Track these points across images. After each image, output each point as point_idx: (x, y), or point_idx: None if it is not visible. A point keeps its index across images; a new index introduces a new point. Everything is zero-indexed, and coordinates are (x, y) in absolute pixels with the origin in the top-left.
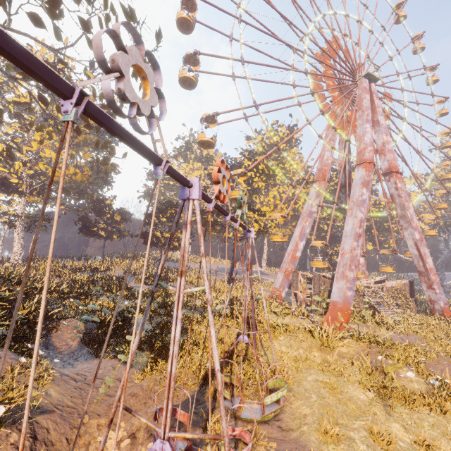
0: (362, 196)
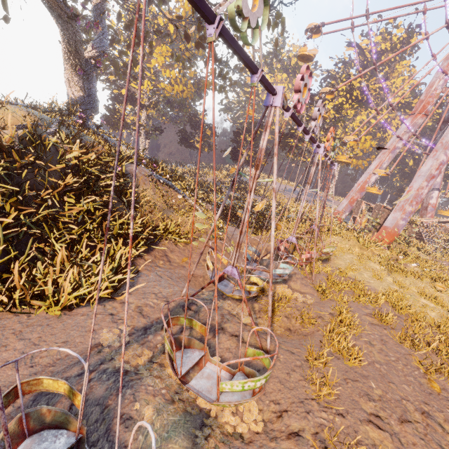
0: None
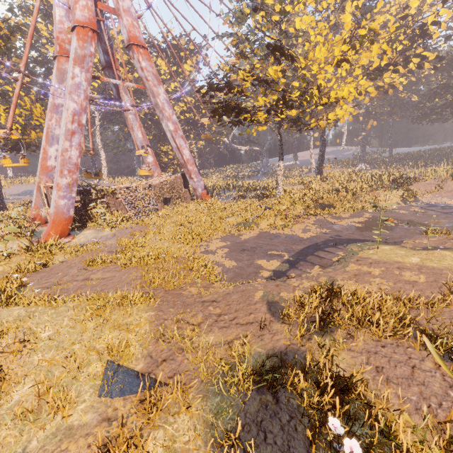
0: (74, 79)
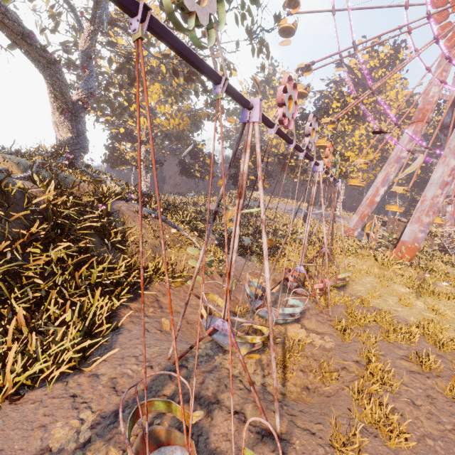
0: None
